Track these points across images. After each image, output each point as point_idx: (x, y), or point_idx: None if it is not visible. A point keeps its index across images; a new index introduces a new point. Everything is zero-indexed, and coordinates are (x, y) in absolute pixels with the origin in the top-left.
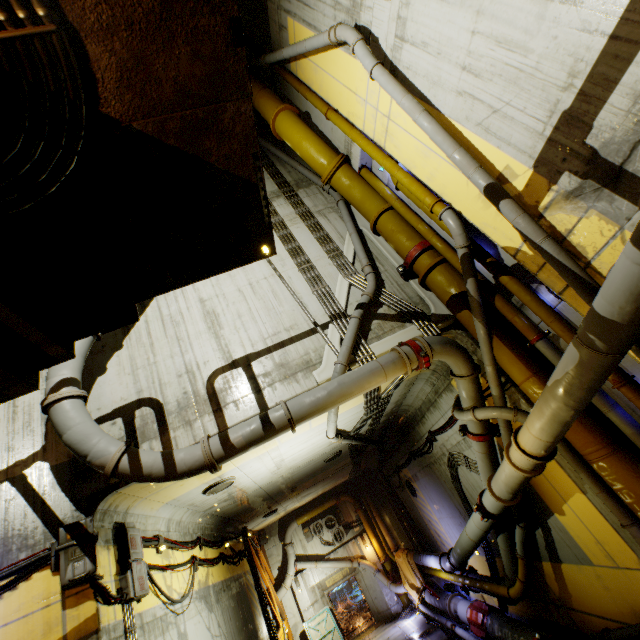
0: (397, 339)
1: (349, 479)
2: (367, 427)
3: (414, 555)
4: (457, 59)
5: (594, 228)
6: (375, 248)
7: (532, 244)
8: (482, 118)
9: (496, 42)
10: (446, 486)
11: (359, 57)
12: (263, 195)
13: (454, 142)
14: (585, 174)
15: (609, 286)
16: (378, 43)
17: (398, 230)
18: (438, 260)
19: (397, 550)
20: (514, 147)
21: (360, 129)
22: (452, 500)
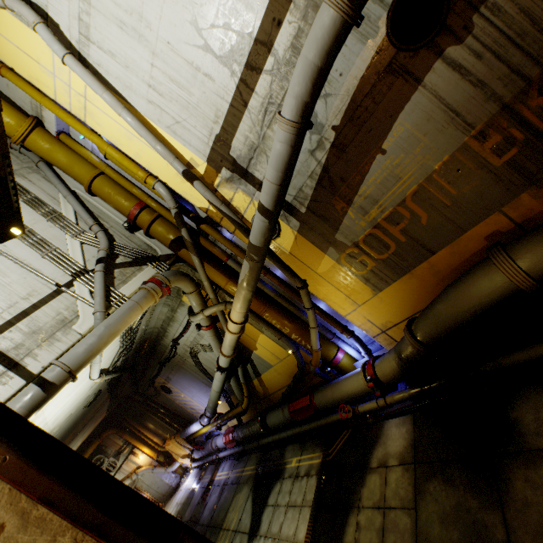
0: (140, 280)
1: (107, 416)
2: (122, 358)
3: (181, 434)
4: (143, 77)
5: (242, 198)
6: (95, 207)
7: (216, 208)
8: (170, 124)
9: (170, 79)
10: (193, 372)
11: (45, 39)
12: (12, 186)
13: (155, 138)
14: (233, 170)
15: (254, 231)
16: (60, 29)
17: (115, 193)
18: (156, 216)
19: (166, 442)
20: (194, 148)
21: (51, 97)
22: (199, 379)
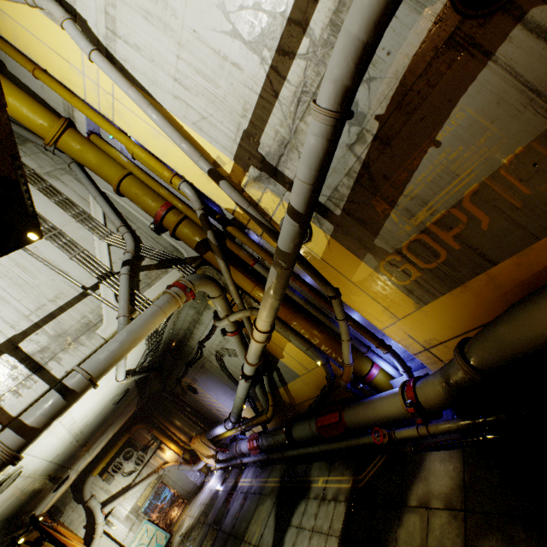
0: (165, 283)
1: (137, 410)
2: (149, 359)
3: (206, 434)
4: (169, 71)
5: (270, 199)
6: (123, 208)
7: (243, 209)
8: (196, 120)
9: (196, 71)
10: (218, 375)
11: (72, 36)
12: (25, 189)
13: (180, 135)
14: (261, 169)
15: (283, 235)
16: (88, 25)
17: (142, 193)
18: (182, 217)
19: (192, 440)
20: (220, 145)
21: (82, 97)
22: (224, 382)
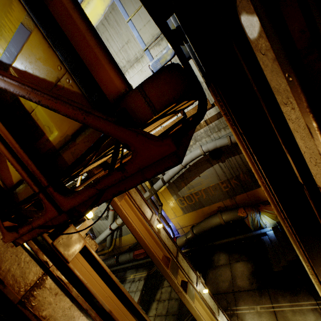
0: None
1: None
2: None
3: None
4: None
5: None
6: None
7: None
8: None
9: None
10: None
11: None
12: None
13: None
14: None
15: (157, 185)
16: None
17: None
18: None
19: None
20: None
21: None
22: None
